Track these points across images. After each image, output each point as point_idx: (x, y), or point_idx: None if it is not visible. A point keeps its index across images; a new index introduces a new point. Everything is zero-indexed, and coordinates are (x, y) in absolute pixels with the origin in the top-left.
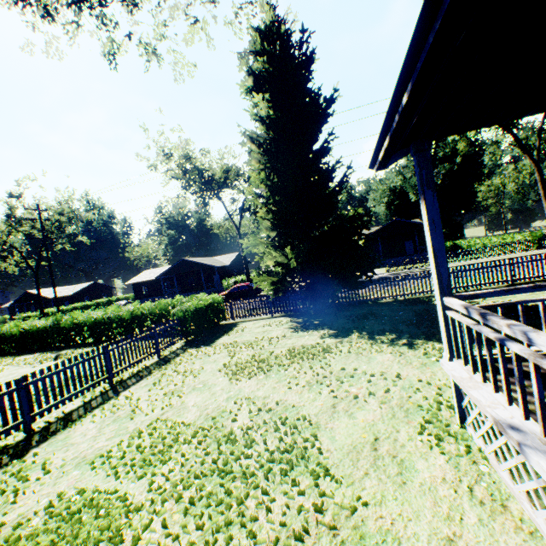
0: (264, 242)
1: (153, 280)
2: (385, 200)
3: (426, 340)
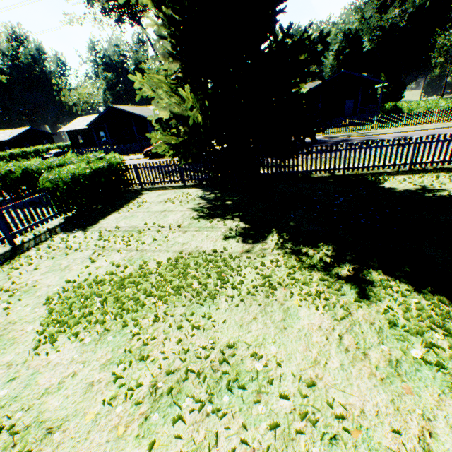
0: (164, 81)
1: (87, 129)
2: (335, 48)
3: (388, 279)
